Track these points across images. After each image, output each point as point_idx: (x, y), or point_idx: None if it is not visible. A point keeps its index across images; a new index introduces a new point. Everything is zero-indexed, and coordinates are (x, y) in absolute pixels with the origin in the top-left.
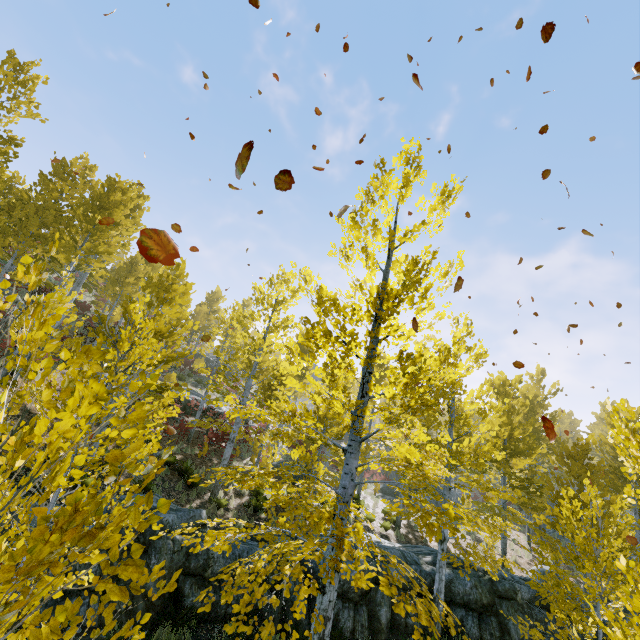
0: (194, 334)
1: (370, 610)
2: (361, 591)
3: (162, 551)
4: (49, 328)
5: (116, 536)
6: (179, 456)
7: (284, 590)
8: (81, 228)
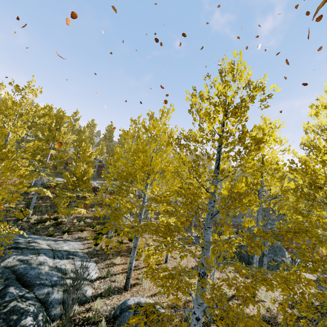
0: None
1: None
2: None
3: None
4: None
5: None
6: (47, 204)
7: None
8: None
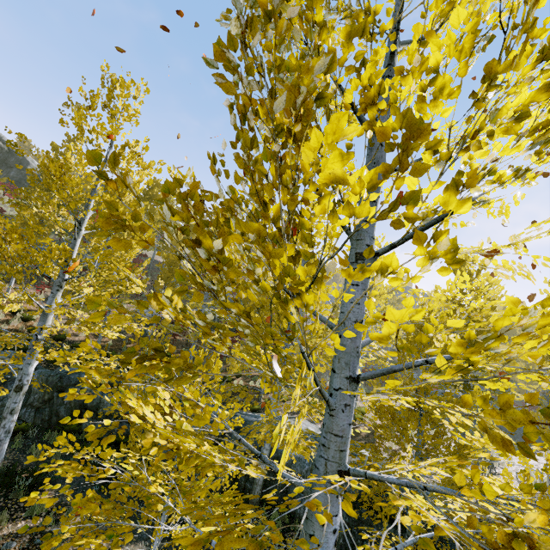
0: None
1: None
2: None
3: None
4: None
5: None
6: None
7: None
8: None
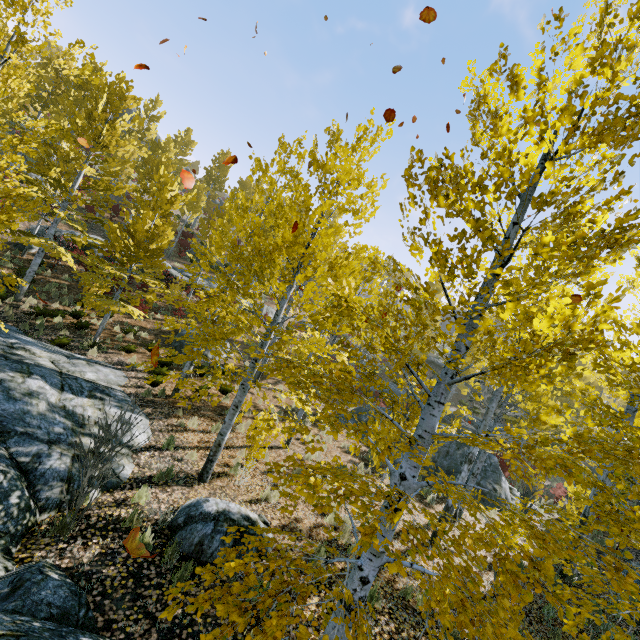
0: None
1: None
2: None
3: None
4: None
5: None
6: (63, 282)
7: None
8: None
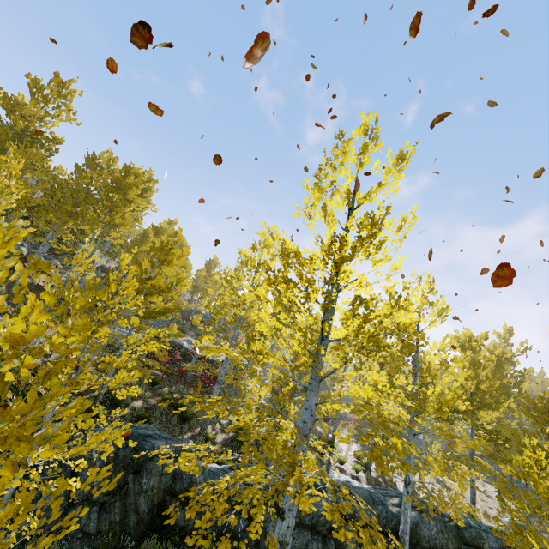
0: (195, 295)
1: (338, 544)
2: (329, 525)
3: (152, 472)
4: (12, 247)
5: (65, 435)
6: (176, 395)
7: (243, 511)
8: (103, 205)
